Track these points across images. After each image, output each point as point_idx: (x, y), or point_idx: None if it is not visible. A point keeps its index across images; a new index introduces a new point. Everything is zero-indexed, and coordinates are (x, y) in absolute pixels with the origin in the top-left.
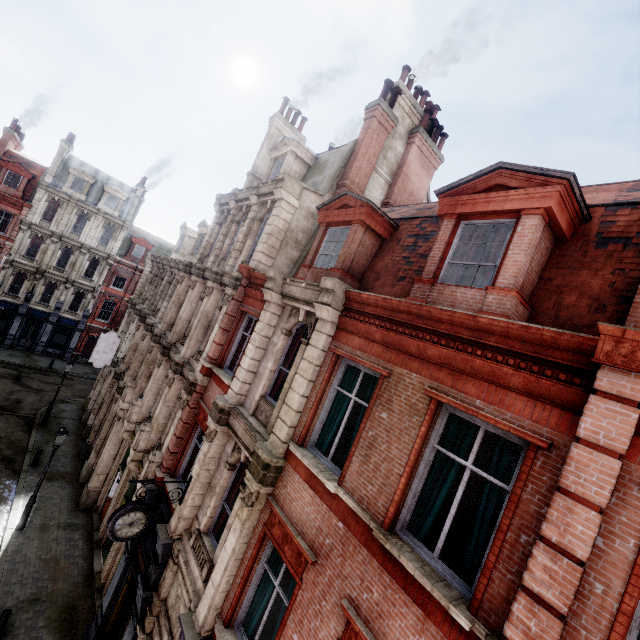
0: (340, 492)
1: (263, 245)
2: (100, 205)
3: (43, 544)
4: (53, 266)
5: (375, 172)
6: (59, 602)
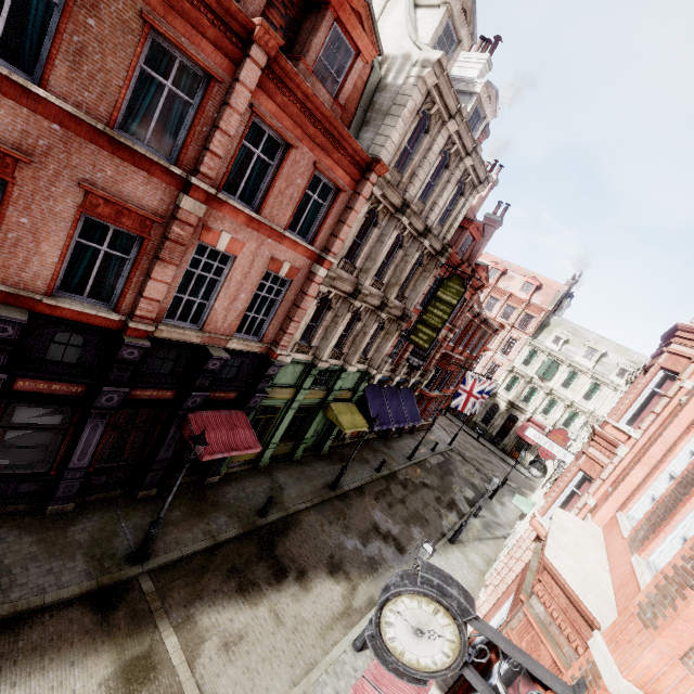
0: (52, 97)
1: None
2: None
3: None
4: None
5: None
6: None
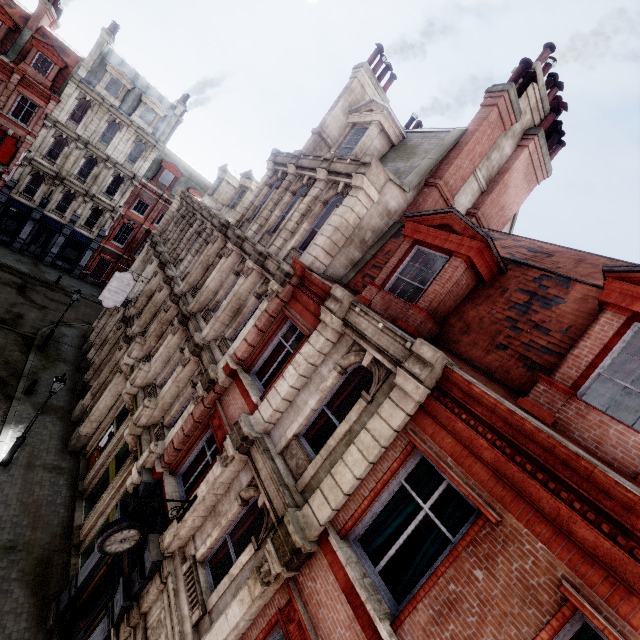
0: None
1: (325, 240)
2: (134, 116)
3: (26, 485)
4: (74, 174)
5: (472, 174)
6: (35, 553)
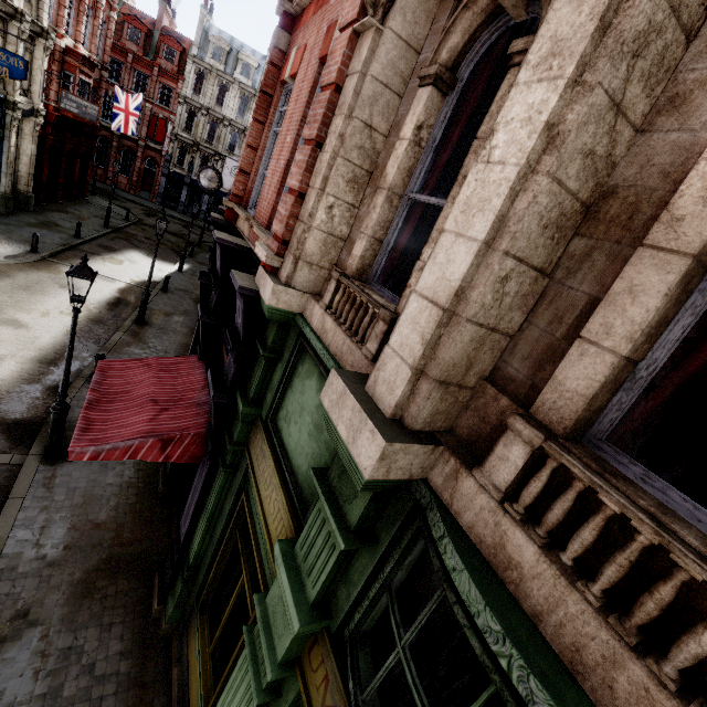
0: None
1: None
2: (236, 75)
3: (192, 280)
4: (205, 140)
5: None
6: (198, 296)
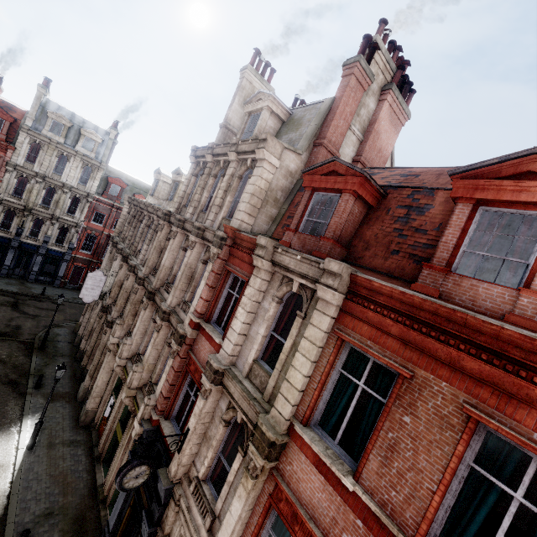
0: (358, 490)
1: (246, 205)
2: (78, 147)
3: (51, 461)
4: (39, 204)
5: (348, 129)
6: (70, 514)
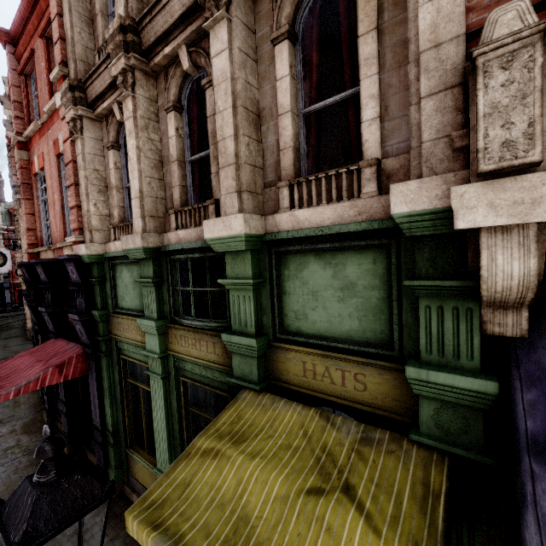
0: None
1: None
2: None
3: (6, 350)
4: None
5: None
6: None
